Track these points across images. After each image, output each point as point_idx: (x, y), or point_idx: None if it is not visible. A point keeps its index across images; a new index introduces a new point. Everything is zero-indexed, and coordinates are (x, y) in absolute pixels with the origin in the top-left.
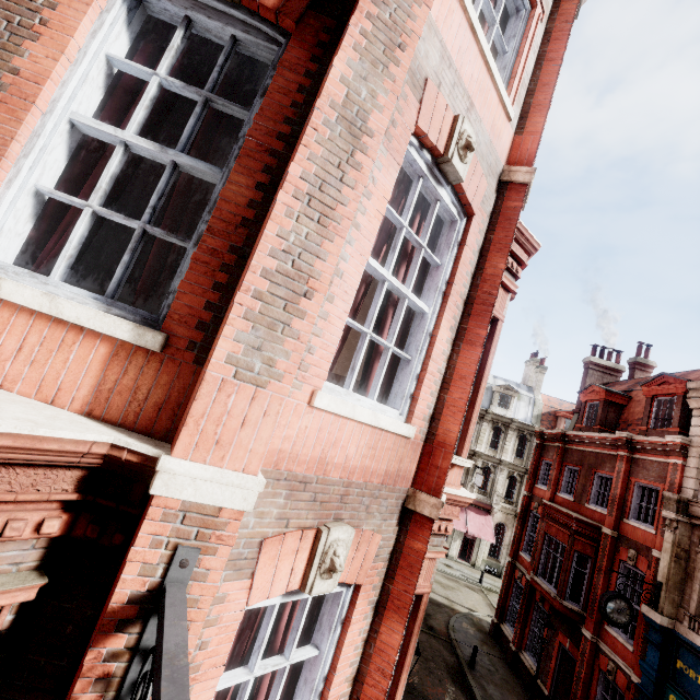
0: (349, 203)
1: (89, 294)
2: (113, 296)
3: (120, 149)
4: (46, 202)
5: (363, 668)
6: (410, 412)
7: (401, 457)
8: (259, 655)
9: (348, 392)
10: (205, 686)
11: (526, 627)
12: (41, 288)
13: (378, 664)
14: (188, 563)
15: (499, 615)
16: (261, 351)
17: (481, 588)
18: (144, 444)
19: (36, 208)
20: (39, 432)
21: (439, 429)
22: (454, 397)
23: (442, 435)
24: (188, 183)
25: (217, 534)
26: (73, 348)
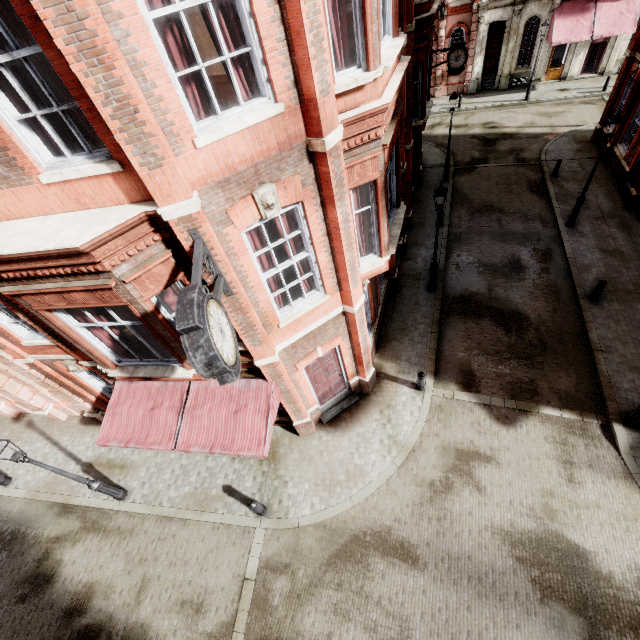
0: (98, 32)
1: (84, 158)
2: (90, 151)
3: (3, 71)
4: (25, 119)
5: (329, 230)
6: (274, 94)
7: (285, 127)
8: (268, 242)
9: (218, 119)
10: (245, 257)
11: (627, 122)
12: (71, 166)
13: (333, 226)
14: (196, 233)
15: (603, 121)
16: (147, 153)
17: (603, 97)
18: (151, 207)
19: (27, 127)
20: (122, 222)
21: (303, 89)
22: (300, 57)
23: (307, 94)
24: (38, 56)
25: (197, 222)
26: (104, 184)
